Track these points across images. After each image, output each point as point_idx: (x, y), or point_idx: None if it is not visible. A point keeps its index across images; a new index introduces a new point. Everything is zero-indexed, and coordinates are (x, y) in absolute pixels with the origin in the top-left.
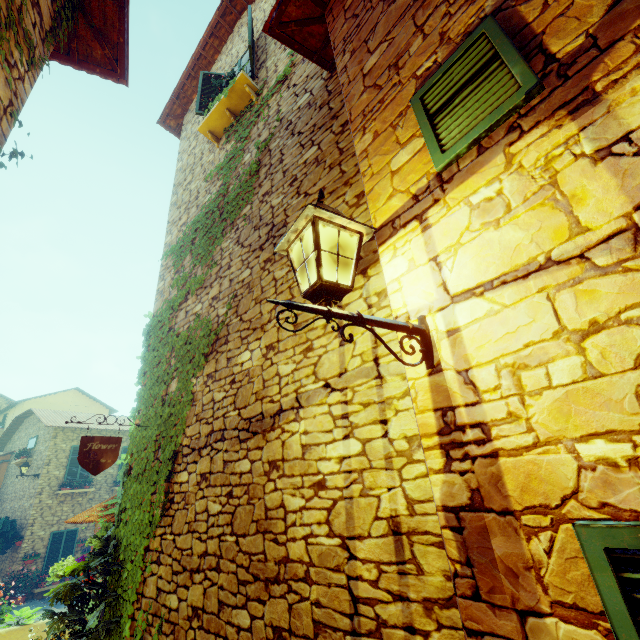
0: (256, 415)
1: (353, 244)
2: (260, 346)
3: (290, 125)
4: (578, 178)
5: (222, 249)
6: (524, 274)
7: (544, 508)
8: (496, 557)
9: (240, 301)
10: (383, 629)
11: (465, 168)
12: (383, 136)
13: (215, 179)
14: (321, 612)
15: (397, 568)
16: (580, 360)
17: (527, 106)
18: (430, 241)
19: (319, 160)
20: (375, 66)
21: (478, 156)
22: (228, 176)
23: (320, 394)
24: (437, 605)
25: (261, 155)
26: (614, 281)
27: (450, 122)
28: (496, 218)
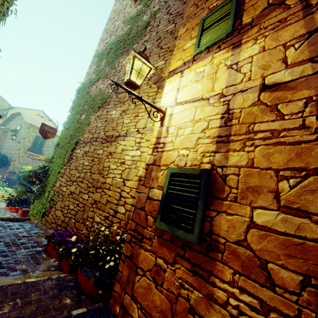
0: (110, 135)
1: (147, 71)
2: (120, 110)
3: (168, 7)
4: (221, 73)
5: (119, 62)
6: (195, 100)
7: (166, 165)
8: (151, 176)
9: (119, 88)
10: (125, 204)
11: (201, 57)
12: (188, 32)
13: (127, 23)
14: (110, 198)
15: (136, 190)
16: (192, 129)
17: (226, 40)
18: (180, 82)
19: (172, 32)
20: None
21: (206, 54)
22: (133, 24)
23: (134, 133)
24: None
25: (151, 19)
26: (210, 108)
27: (206, 36)
28: (199, 79)
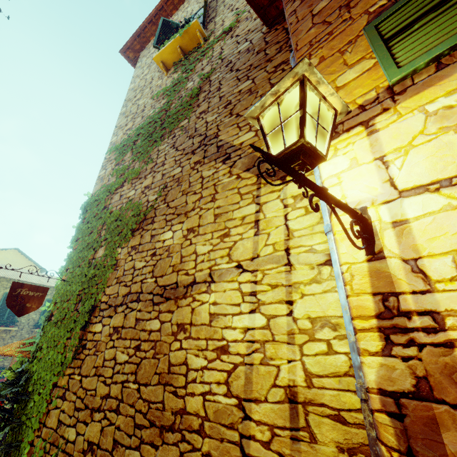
0: (171, 284)
1: (329, 118)
2: (182, 228)
3: (230, 64)
4: None
5: (159, 150)
6: None
7: None
8: (448, 453)
9: (169, 191)
10: None
11: (421, 82)
12: (329, 60)
13: (160, 98)
14: None
15: (290, 433)
16: None
17: None
18: (376, 143)
19: (252, 91)
20: (325, 8)
21: (437, 71)
22: (172, 96)
23: (232, 273)
24: None
25: (202, 83)
26: None
27: (407, 43)
28: None
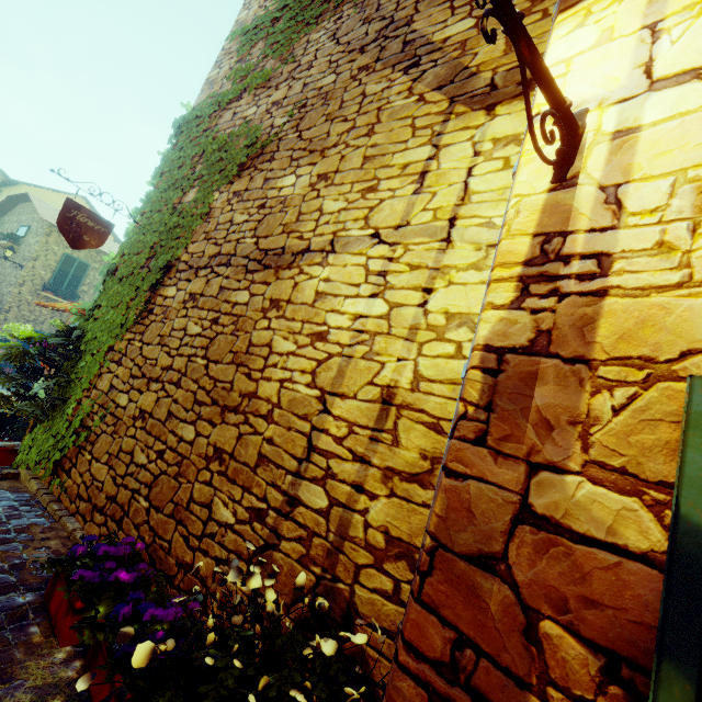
0: (276, 248)
1: None
2: (311, 173)
3: None
4: None
5: (309, 41)
6: None
7: (644, 361)
8: (532, 406)
9: (307, 113)
10: (329, 480)
11: None
12: None
13: None
14: (270, 449)
15: (371, 434)
16: None
17: None
18: None
19: None
20: None
21: None
22: None
23: (363, 243)
24: (399, 476)
25: None
26: None
27: None
28: None
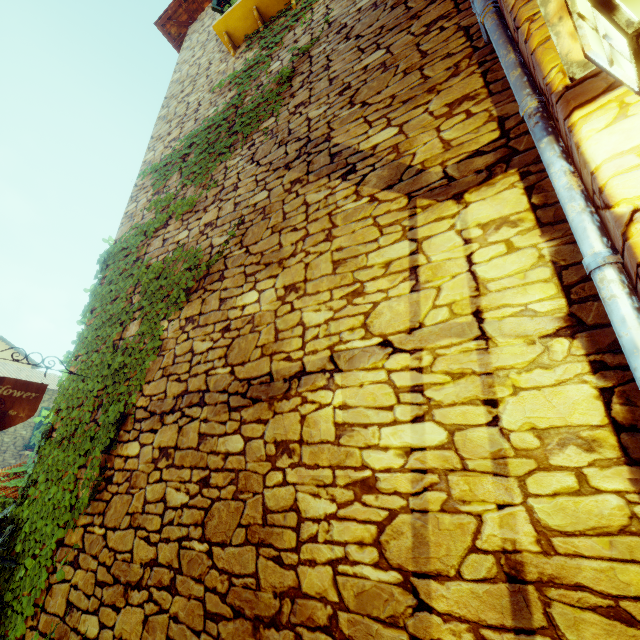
0: (260, 376)
1: None
2: (275, 286)
3: (344, 28)
4: None
5: (227, 167)
6: None
7: None
8: None
9: (248, 229)
10: None
11: None
12: None
13: (225, 90)
14: None
15: (516, 639)
16: None
17: None
18: None
19: (387, 65)
20: None
21: None
22: (246, 85)
23: (373, 355)
24: None
25: (297, 62)
26: None
27: None
28: None
